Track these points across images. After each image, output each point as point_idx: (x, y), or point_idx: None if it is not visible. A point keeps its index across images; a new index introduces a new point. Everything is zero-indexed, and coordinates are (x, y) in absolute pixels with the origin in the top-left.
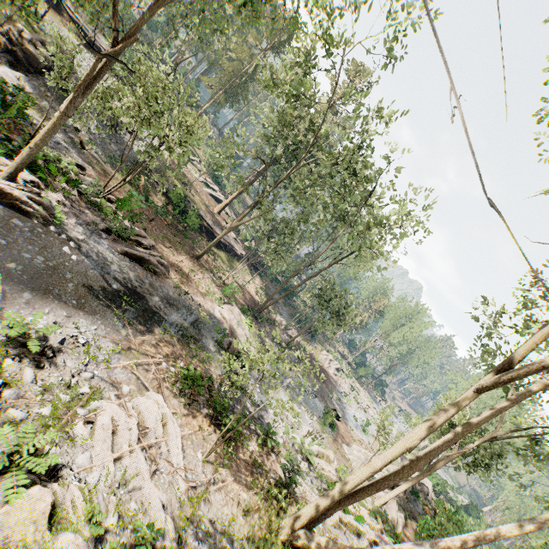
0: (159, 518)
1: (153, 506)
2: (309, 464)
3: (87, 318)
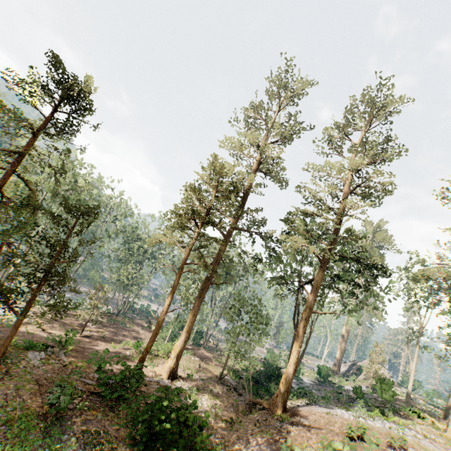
0: None
1: None
2: None
3: None
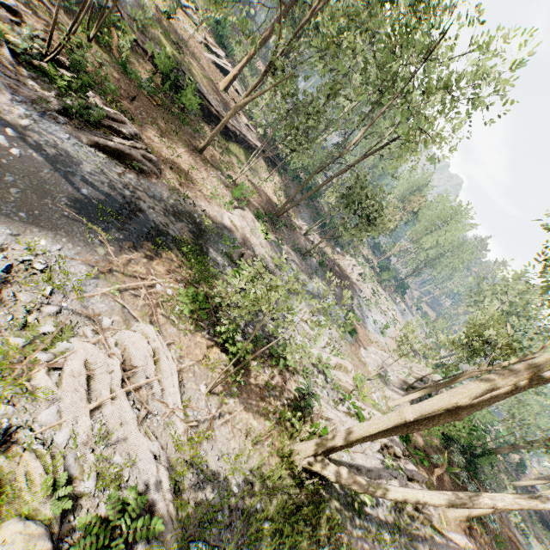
0: (151, 469)
1: (142, 458)
2: (326, 376)
3: (44, 236)
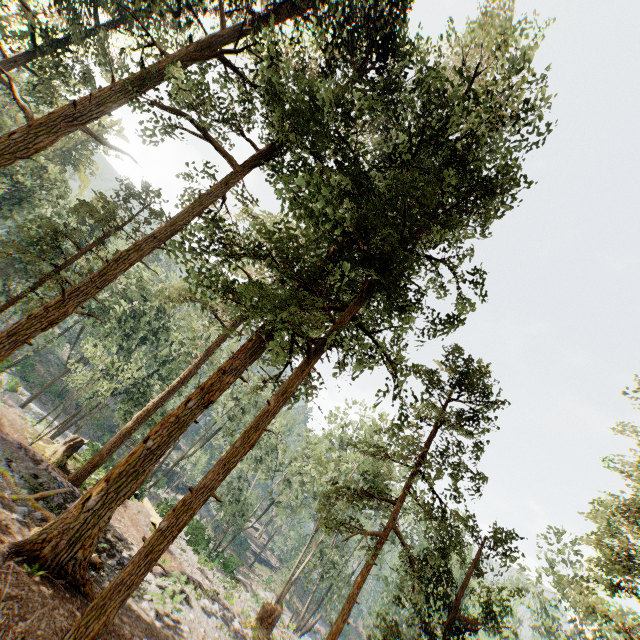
0: None
1: None
2: None
3: None
